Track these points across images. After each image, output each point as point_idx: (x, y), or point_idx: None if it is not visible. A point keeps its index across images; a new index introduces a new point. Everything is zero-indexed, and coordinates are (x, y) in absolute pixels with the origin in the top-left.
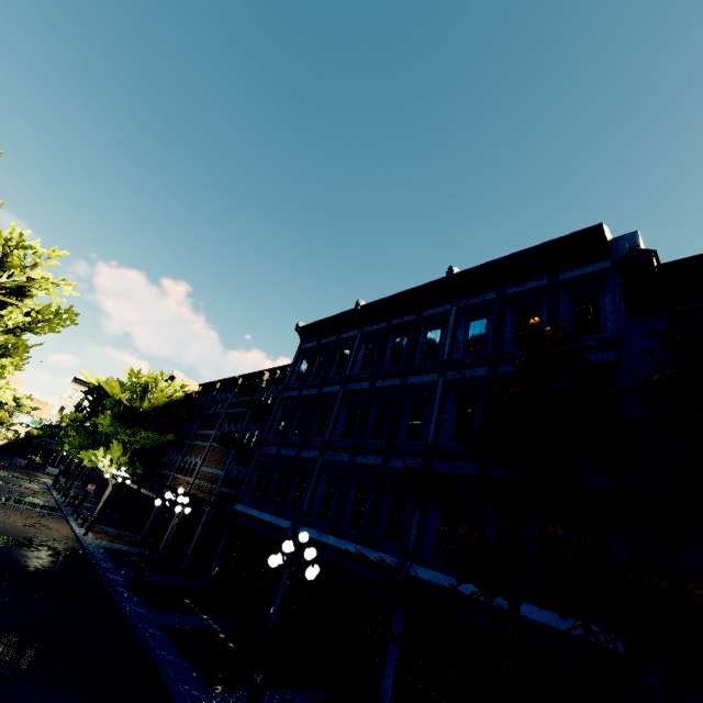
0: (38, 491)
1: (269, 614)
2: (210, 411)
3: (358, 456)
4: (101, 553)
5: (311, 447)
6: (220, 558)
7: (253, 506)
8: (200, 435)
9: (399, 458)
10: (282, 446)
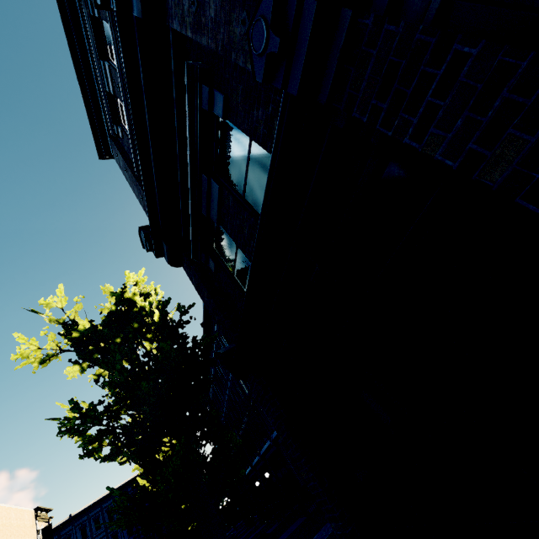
0: None
1: None
2: None
3: None
4: None
5: None
6: None
7: None
8: None
9: None
10: None
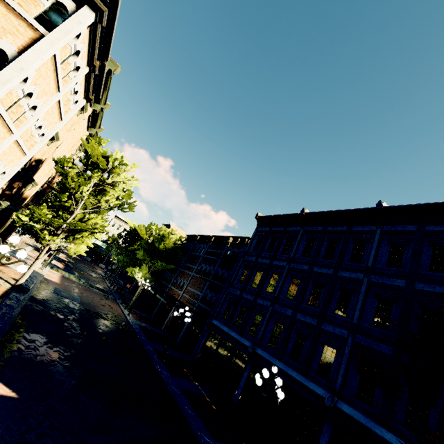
0: (100, 280)
1: (234, 394)
2: (193, 253)
3: (298, 314)
4: (138, 329)
5: (264, 298)
6: (202, 348)
7: (223, 323)
8: (186, 266)
9: (329, 325)
10: (244, 291)
